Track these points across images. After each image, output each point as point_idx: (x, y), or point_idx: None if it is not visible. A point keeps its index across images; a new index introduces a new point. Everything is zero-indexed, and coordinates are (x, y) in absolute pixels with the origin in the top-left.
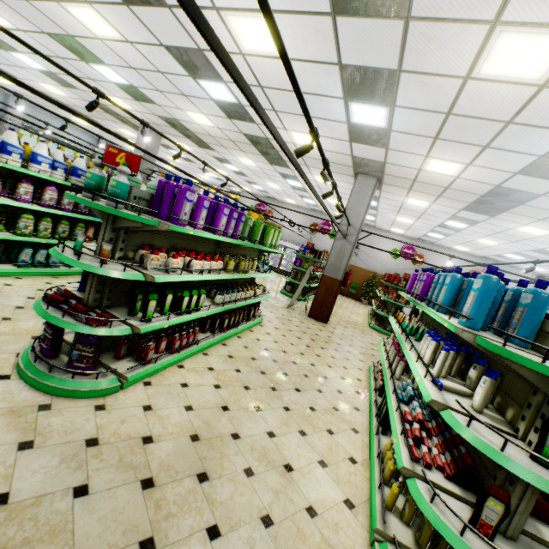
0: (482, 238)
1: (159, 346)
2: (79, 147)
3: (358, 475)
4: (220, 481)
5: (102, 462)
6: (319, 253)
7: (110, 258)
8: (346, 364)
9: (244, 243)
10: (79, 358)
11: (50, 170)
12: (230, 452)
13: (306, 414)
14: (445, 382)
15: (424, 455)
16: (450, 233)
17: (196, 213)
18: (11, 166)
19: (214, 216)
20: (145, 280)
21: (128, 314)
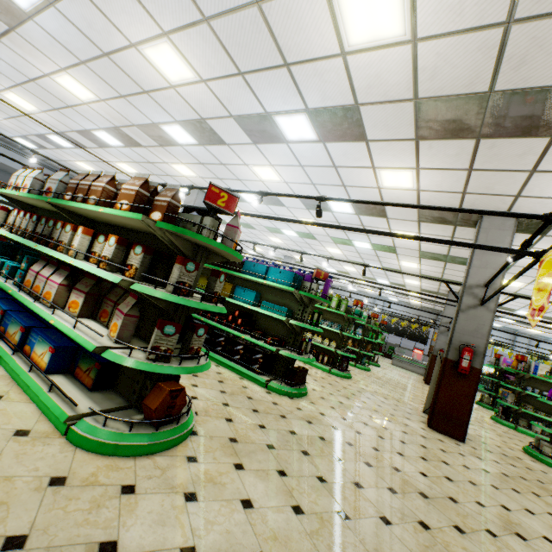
0: None
1: None
2: (494, 341)
3: None
4: None
5: None
6: None
7: None
8: None
9: None
10: None
11: None
12: None
13: None
14: None
15: None
16: None
17: None
18: None
19: None
20: None
21: None
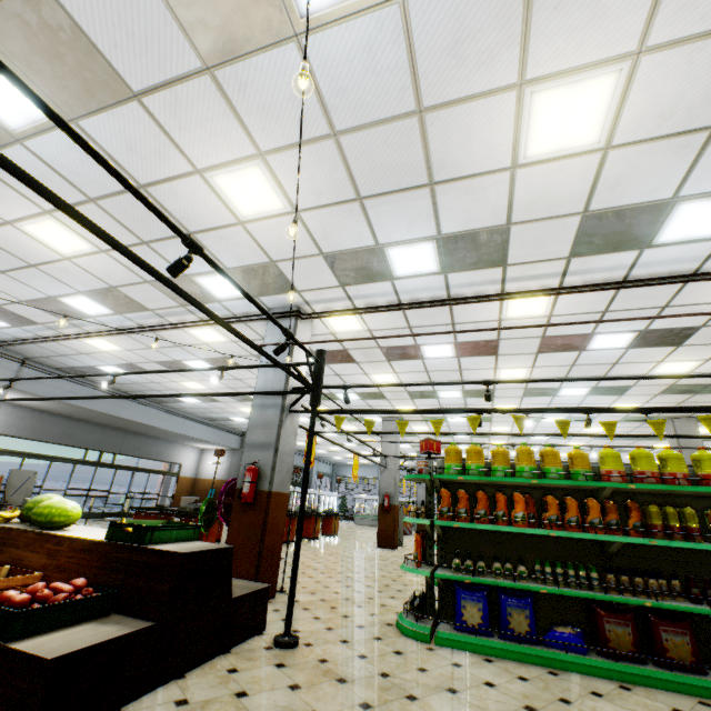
0: None
1: None
2: None
3: None
4: None
5: None
6: None
7: None
8: None
9: None
10: None
11: None
12: None
13: None
14: None
15: None
16: None
17: None
18: None
19: None
20: None
21: None
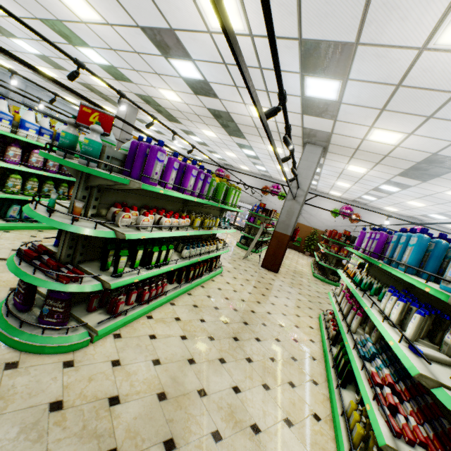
0: (411, 200)
1: (130, 298)
2: None
3: (323, 435)
4: (187, 449)
5: (64, 431)
6: (270, 212)
7: (83, 215)
8: (298, 312)
9: (210, 202)
10: (49, 314)
11: (36, 135)
12: (197, 412)
13: (268, 366)
14: (423, 348)
15: (404, 429)
16: (383, 196)
17: (166, 173)
18: (0, 131)
19: (183, 177)
20: (116, 236)
21: (100, 269)
